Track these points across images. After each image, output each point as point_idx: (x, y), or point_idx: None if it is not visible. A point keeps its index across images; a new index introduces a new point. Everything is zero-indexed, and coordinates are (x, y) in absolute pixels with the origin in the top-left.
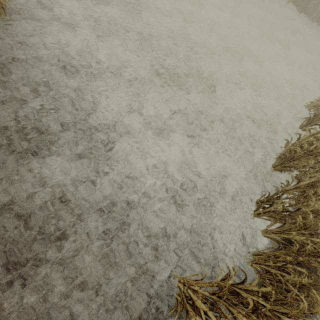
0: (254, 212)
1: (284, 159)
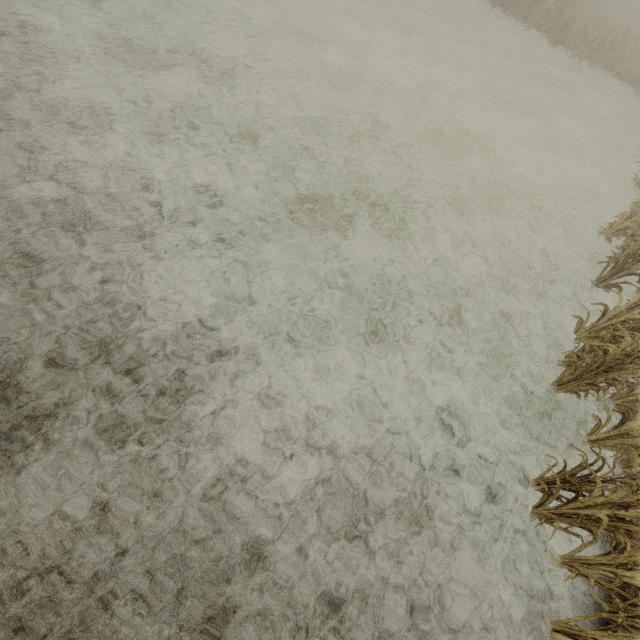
0: (536, 509)
1: (583, 367)
